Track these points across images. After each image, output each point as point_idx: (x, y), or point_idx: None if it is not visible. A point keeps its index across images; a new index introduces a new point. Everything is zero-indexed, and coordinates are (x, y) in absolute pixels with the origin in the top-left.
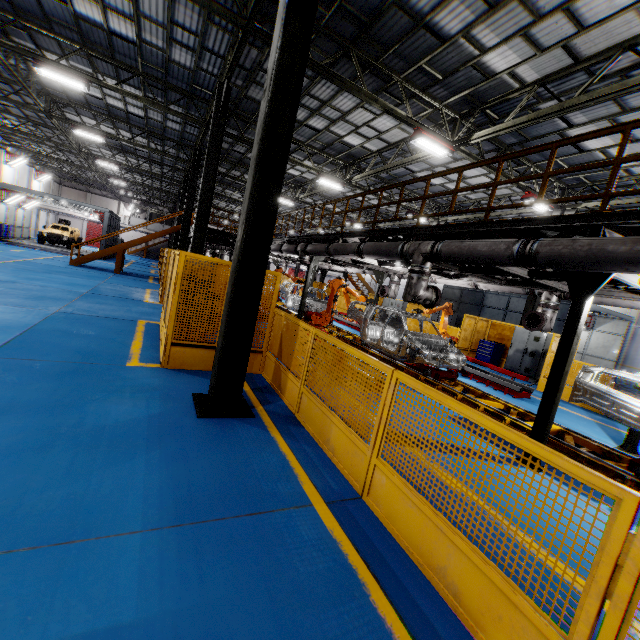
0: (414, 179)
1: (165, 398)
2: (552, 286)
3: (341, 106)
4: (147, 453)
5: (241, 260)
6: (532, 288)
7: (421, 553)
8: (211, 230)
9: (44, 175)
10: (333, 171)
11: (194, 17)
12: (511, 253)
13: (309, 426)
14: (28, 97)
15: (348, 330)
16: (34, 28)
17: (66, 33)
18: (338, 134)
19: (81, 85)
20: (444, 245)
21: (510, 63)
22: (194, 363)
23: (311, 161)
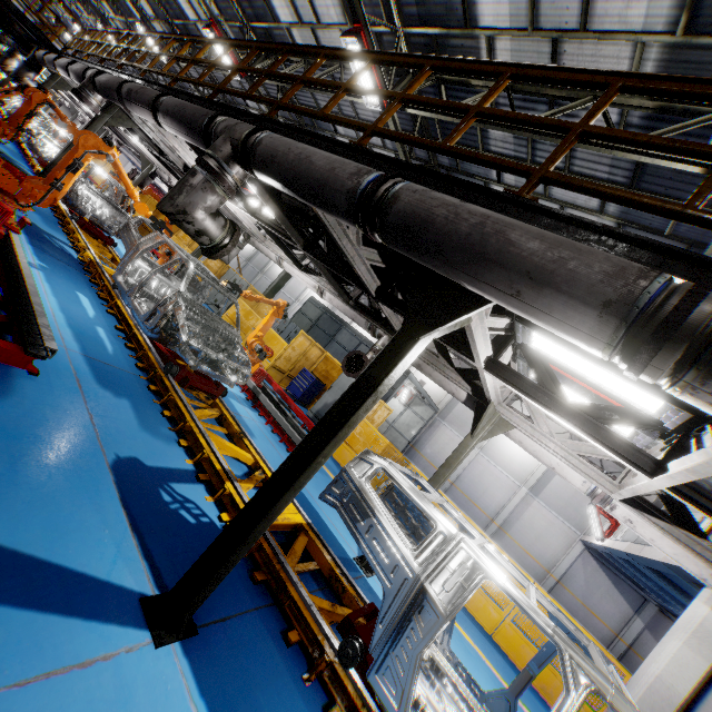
0: (306, 47)
1: None
2: (395, 327)
3: None
4: None
5: None
6: (376, 324)
7: None
8: None
9: None
10: (242, 51)
11: None
12: (356, 185)
13: None
14: None
15: None
16: None
17: None
18: None
19: None
20: (271, 135)
21: (498, 22)
22: None
23: None
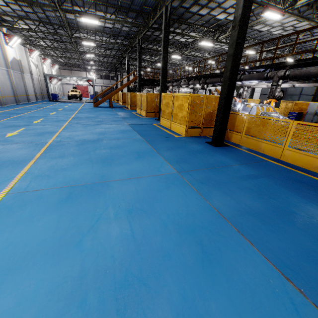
0: (270, 39)
1: (200, 143)
2: None
3: (219, 1)
4: (216, 154)
5: (227, 94)
6: None
7: (306, 166)
8: (147, 80)
9: (55, 66)
10: (205, 35)
11: None
12: None
13: (248, 146)
14: (58, 30)
15: None
16: None
17: None
18: (213, 15)
19: (97, 22)
20: (291, 71)
21: None
22: (194, 134)
23: (197, 33)
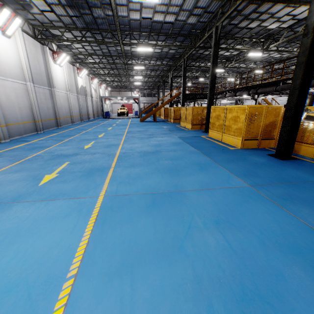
0: None
1: (261, 156)
2: None
3: (273, 11)
4: (286, 168)
5: (296, 103)
6: None
7: None
8: (190, 94)
9: (108, 89)
10: (252, 46)
11: (207, 1)
12: None
13: None
14: (115, 60)
15: None
16: (134, 33)
17: (144, 30)
18: (264, 26)
19: (151, 49)
20: None
21: None
22: (251, 146)
23: (244, 45)
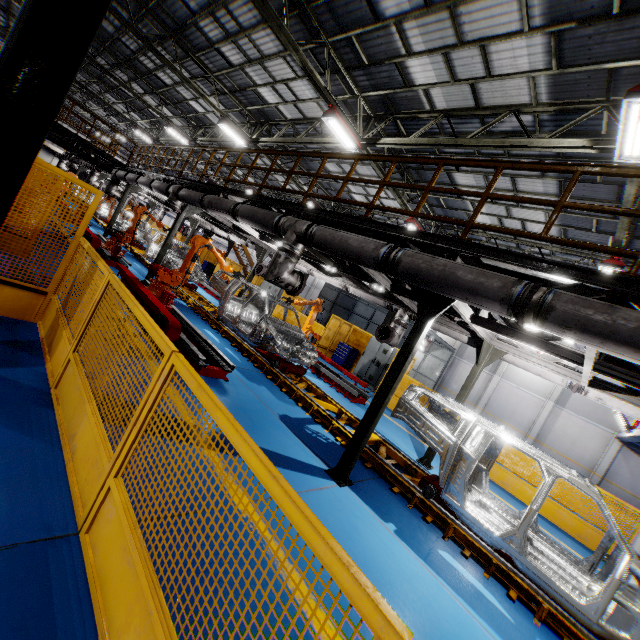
0: (312, 152)
1: None
2: (407, 305)
3: (261, 45)
4: None
5: None
6: (392, 303)
7: None
8: (63, 129)
9: None
10: (241, 124)
11: None
12: (377, 255)
13: (61, 409)
14: None
15: (214, 302)
16: None
17: None
18: (253, 80)
19: None
20: (319, 229)
21: (428, 80)
22: None
23: (217, 98)
